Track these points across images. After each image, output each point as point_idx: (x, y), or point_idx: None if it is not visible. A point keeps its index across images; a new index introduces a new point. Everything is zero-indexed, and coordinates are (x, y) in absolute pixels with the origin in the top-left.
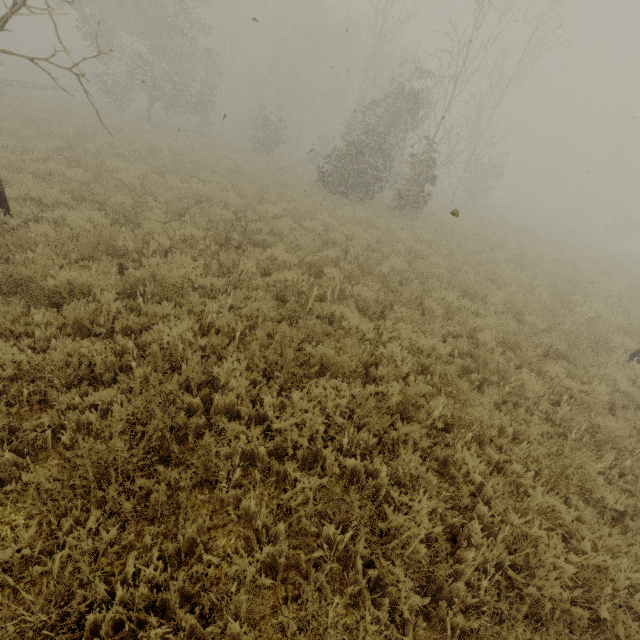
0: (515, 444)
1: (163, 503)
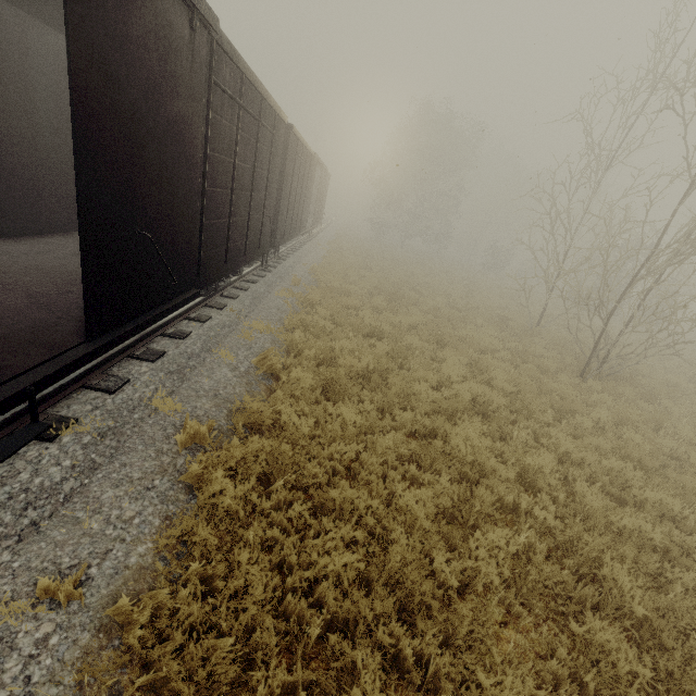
0: None
1: None
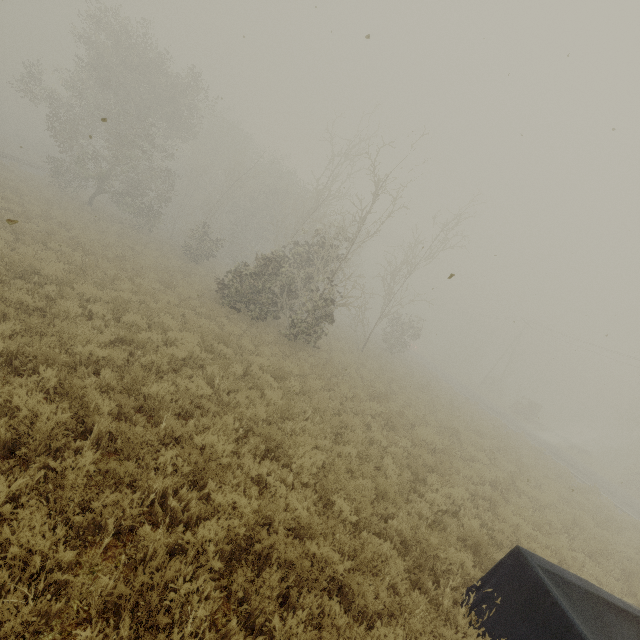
0: None
1: None
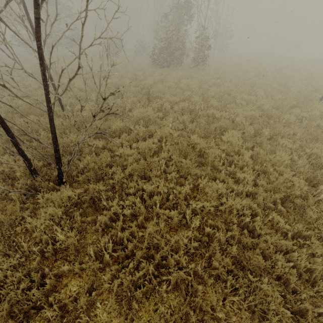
0: (293, 137)
1: (208, 173)
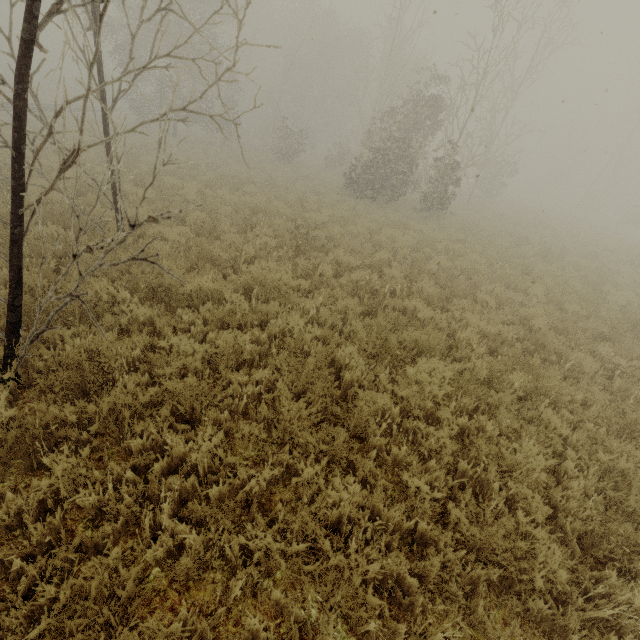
0: (582, 409)
1: (339, 448)
